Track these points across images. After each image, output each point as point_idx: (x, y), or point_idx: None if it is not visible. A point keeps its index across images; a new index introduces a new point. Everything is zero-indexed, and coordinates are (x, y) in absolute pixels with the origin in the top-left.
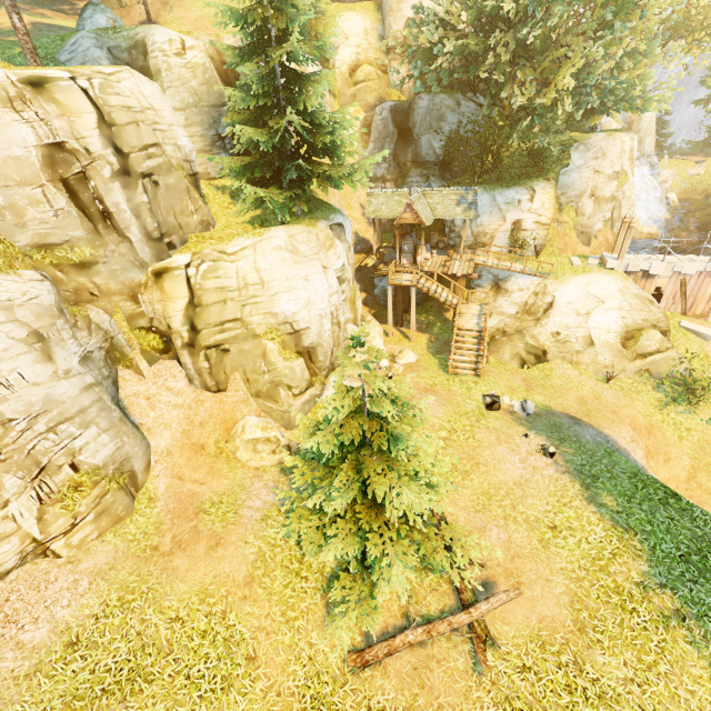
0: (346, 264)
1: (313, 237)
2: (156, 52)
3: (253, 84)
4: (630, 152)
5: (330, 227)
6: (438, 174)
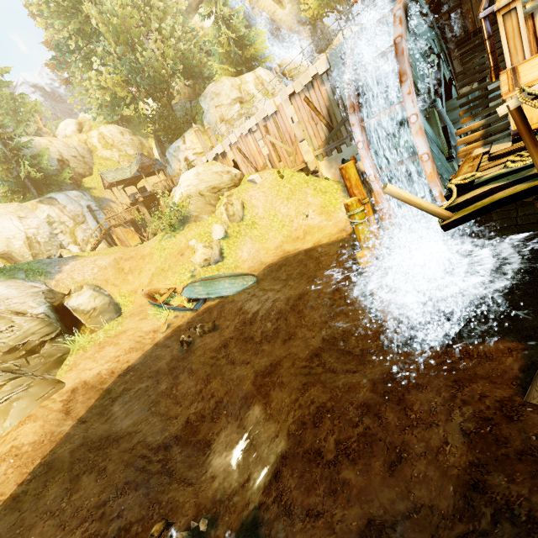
0: (53, 215)
1: (14, 206)
2: None
3: None
4: (257, 80)
5: (40, 200)
6: None
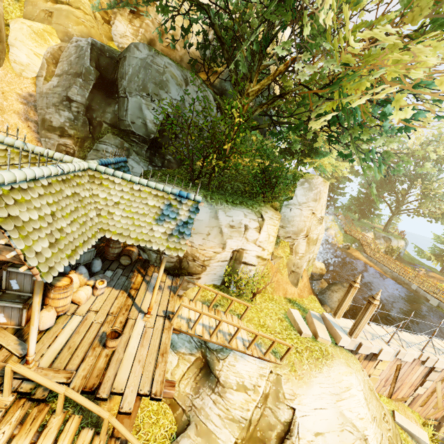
0: None
1: None
2: None
3: None
4: None
5: None
6: (145, 155)
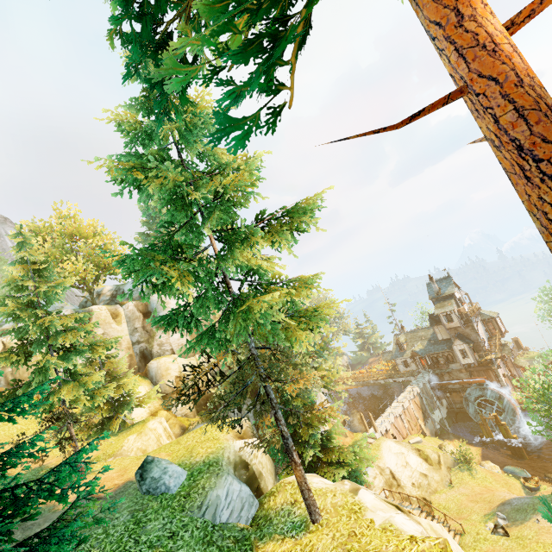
0: None
1: None
2: (253, 461)
3: (319, 440)
4: None
5: None
6: None
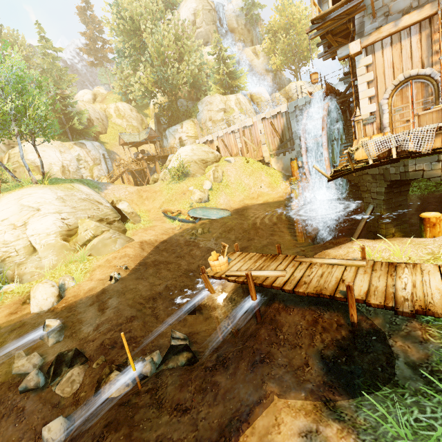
0: (81, 155)
1: (58, 143)
2: None
3: None
4: (236, 100)
5: (75, 143)
6: None
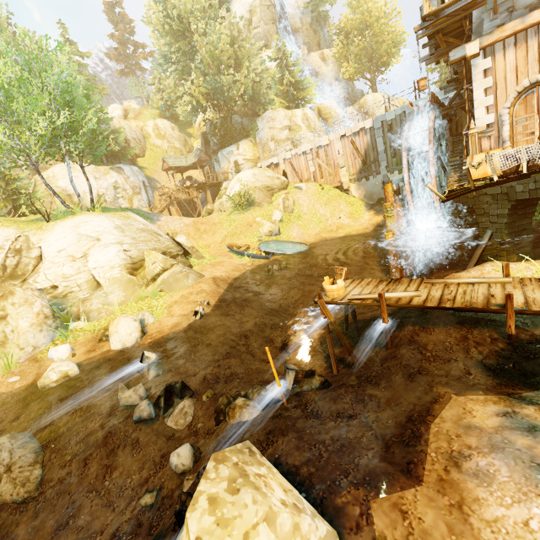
0: (119, 181)
1: (92, 167)
2: None
3: None
4: (304, 116)
5: (111, 167)
6: None
